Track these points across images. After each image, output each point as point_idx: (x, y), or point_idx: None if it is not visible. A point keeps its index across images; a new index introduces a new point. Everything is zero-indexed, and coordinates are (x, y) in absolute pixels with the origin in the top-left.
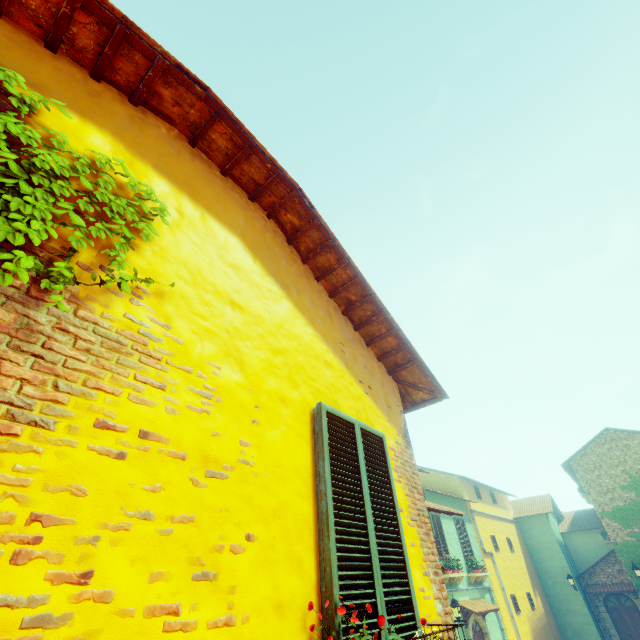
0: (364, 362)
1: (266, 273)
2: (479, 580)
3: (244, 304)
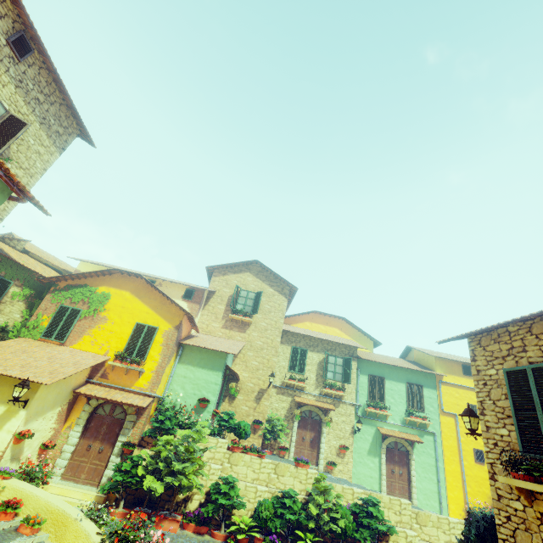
0: (167, 309)
1: (135, 297)
2: (417, 424)
3: (126, 306)
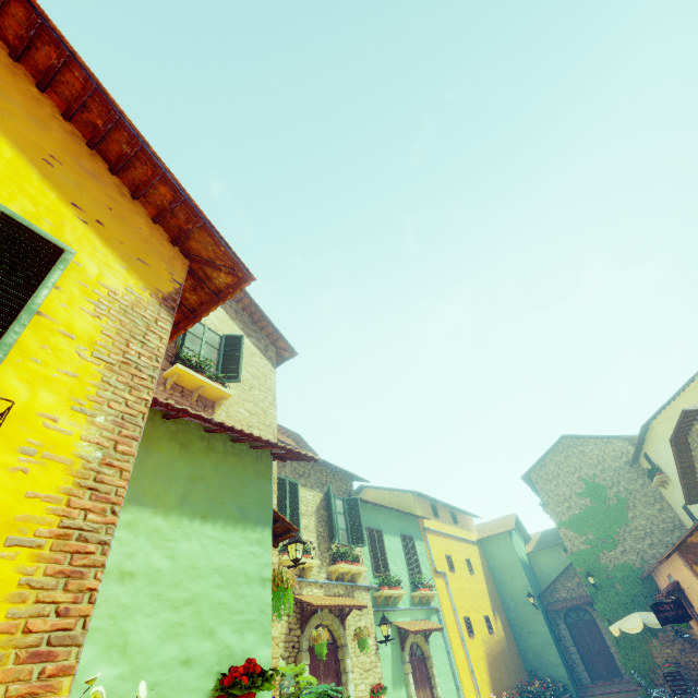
0: (109, 203)
1: None
2: (425, 600)
3: None
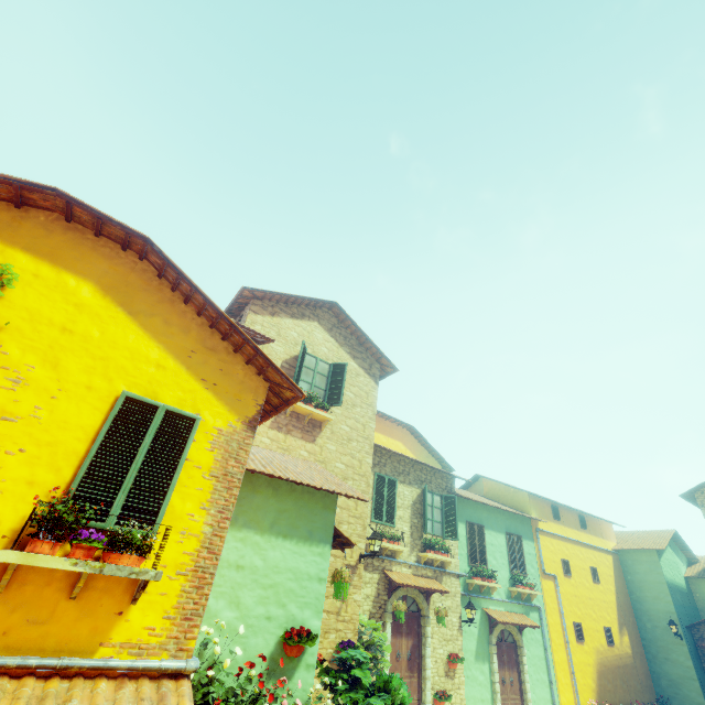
0: (221, 365)
1: (115, 305)
2: (524, 597)
3: (77, 329)
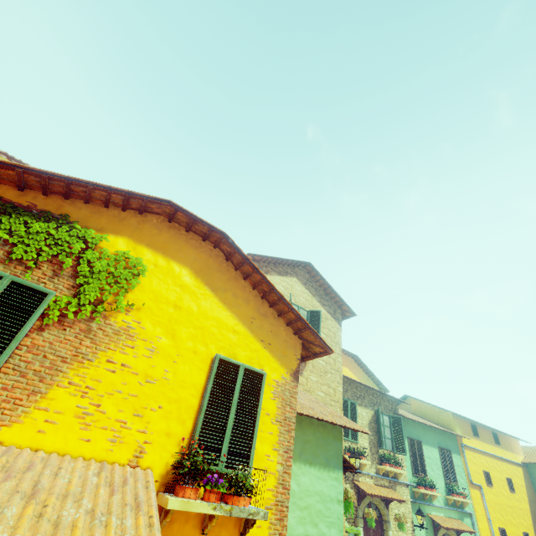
0: (271, 328)
1: (203, 284)
2: (458, 504)
3: (183, 305)
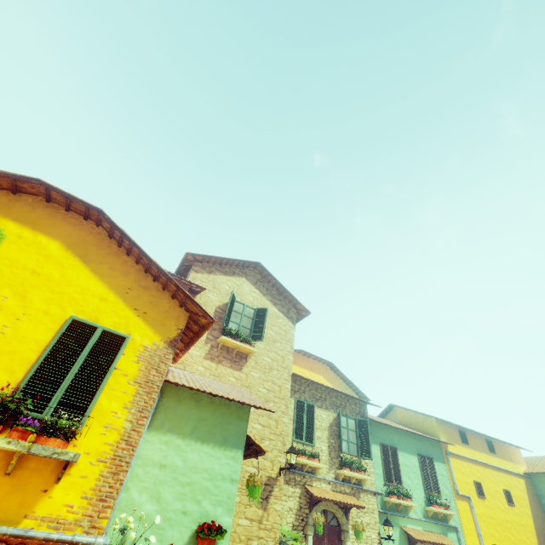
0: (151, 299)
1: (74, 256)
2: (440, 516)
3: (44, 272)
